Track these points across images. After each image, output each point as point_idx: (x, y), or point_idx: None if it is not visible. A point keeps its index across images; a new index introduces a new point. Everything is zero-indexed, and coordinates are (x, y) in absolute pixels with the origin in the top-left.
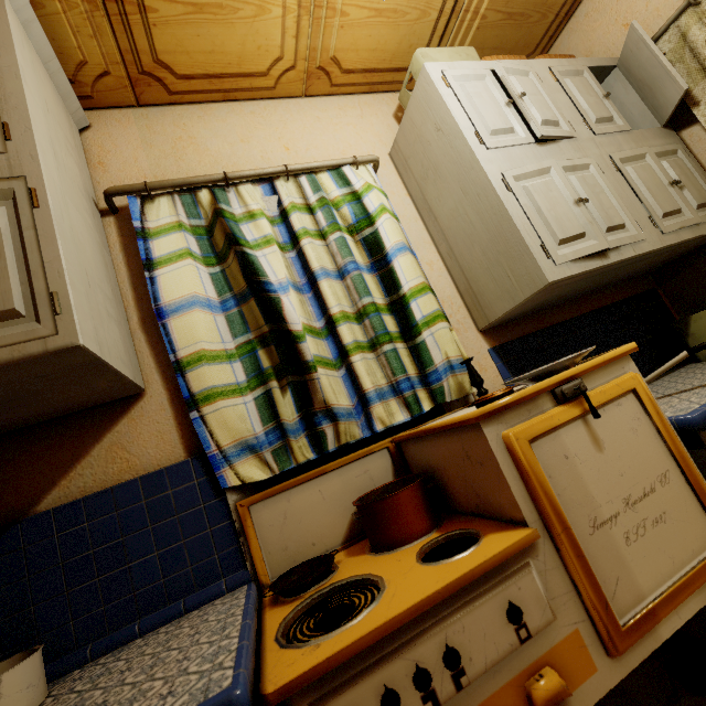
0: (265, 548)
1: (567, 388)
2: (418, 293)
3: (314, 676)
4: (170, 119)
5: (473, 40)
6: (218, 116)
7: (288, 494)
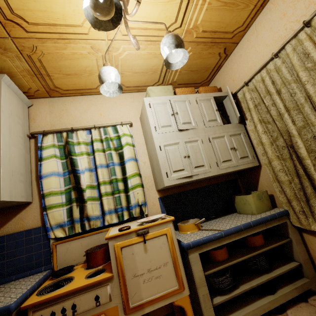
0: (58, 259)
1: (140, 232)
2: (132, 177)
3: (34, 305)
4: (60, 102)
5: (178, 77)
6: (78, 101)
7: (70, 242)
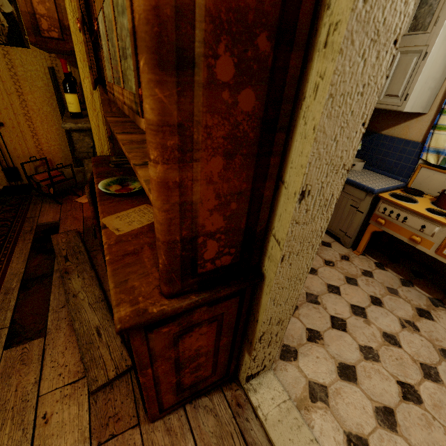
0: (416, 180)
1: None
2: None
3: (385, 199)
4: None
5: None
6: None
7: (435, 172)
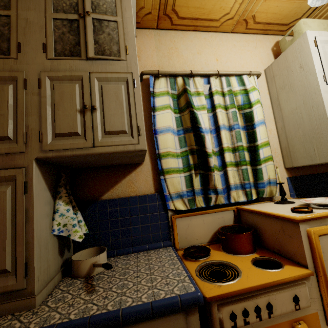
0: (179, 235)
1: None
2: (264, 146)
3: (222, 297)
4: (168, 37)
5: None
6: (189, 38)
7: (191, 218)
